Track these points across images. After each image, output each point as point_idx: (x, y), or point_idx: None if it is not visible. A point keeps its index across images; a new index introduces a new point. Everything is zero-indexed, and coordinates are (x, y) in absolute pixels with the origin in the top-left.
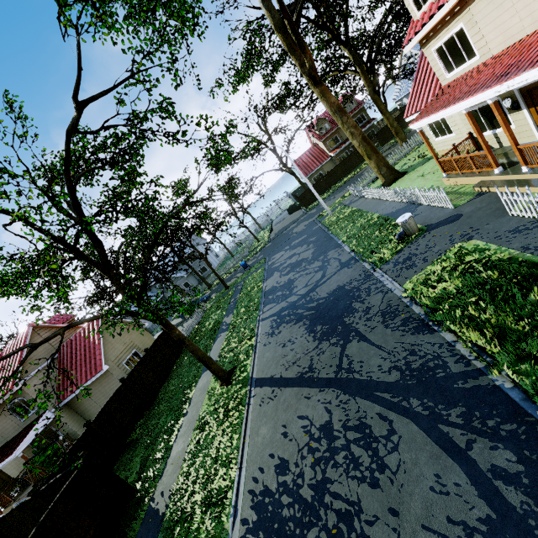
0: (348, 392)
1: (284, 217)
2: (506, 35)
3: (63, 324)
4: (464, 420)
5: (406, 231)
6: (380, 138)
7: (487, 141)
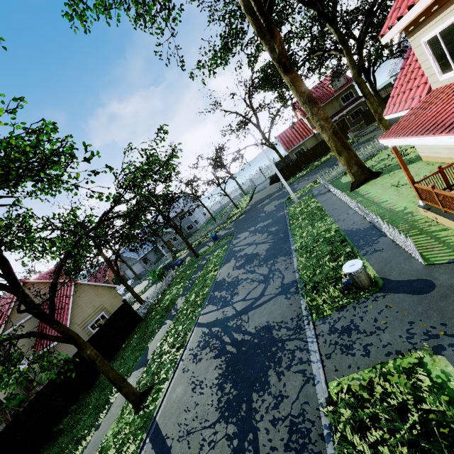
0: None
1: (265, 186)
2: None
3: (51, 280)
4: None
5: (354, 283)
6: (366, 117)
7: None
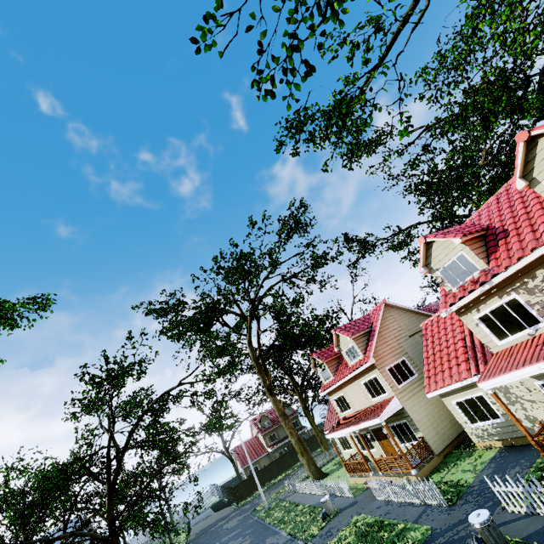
0: None
1: (208, 514)
2: (359, 404)
3: None
4: None
5: (327, 510)
6: (310, 444)
7: (368, 456)
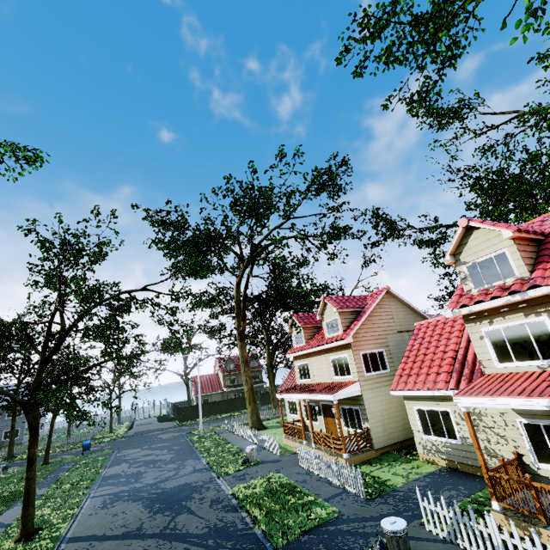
0: (167, 539)
1: (152, 421)
2: (320, 377)
3: None
4: (233, 545)
5: (249, 457)
6: (263, 398)
7: (309, 426)
